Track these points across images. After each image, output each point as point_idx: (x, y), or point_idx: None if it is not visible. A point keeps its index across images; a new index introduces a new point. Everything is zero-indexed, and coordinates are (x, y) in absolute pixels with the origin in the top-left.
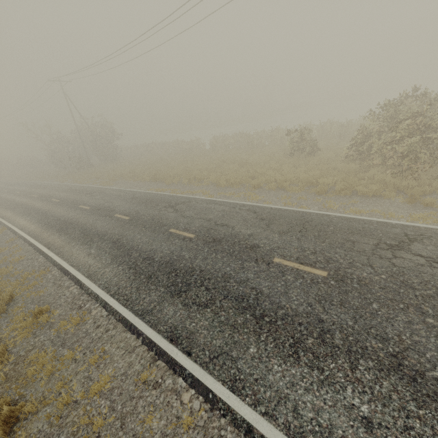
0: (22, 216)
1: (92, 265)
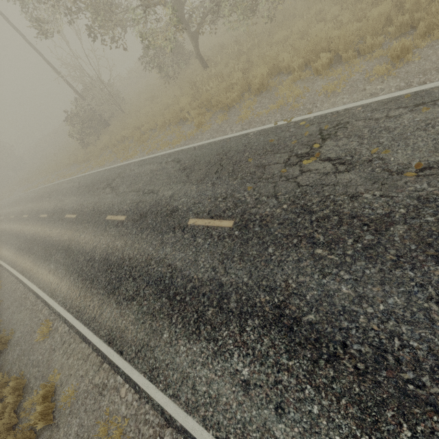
0: None
1: None
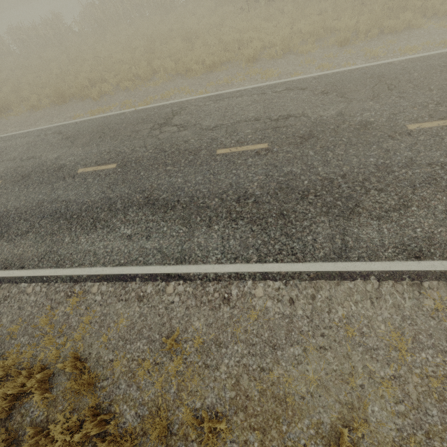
0: None
1: (160, 248)
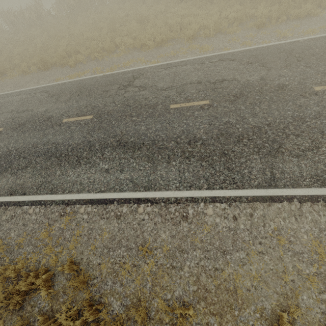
0: None
1: (132, 179)
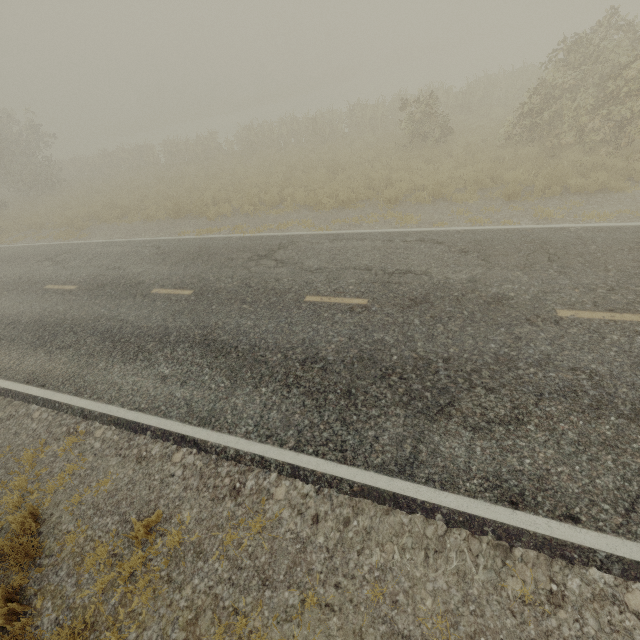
0: None
1: (190, 400)
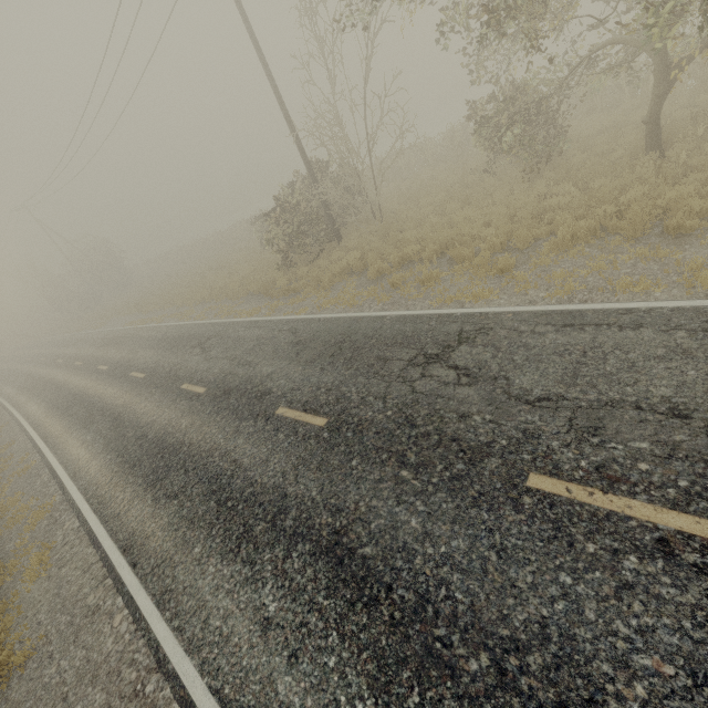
0: (9, 385)
1: (33, 411)
